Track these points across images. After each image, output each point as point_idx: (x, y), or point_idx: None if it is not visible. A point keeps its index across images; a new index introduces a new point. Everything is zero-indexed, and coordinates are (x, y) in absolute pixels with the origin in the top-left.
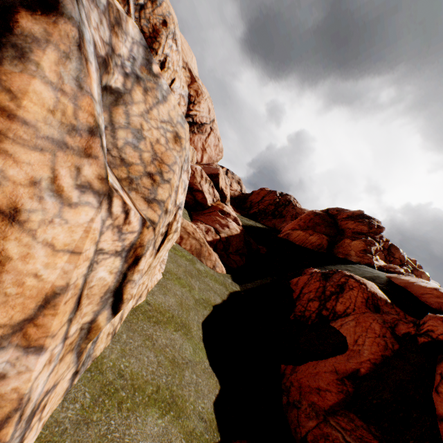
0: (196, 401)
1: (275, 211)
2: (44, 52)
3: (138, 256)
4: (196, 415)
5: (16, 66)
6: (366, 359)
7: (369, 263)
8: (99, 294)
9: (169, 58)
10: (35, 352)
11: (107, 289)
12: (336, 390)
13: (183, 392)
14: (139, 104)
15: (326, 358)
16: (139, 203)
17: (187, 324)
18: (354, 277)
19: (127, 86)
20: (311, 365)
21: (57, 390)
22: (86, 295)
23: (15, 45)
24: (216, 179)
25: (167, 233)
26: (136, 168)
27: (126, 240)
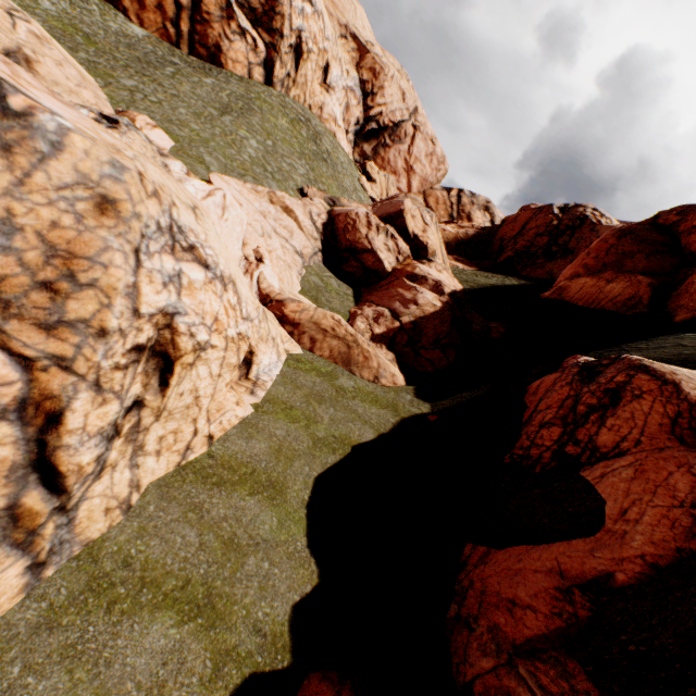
0: (257, 604)
1: (551, 246)
2: None
3: (55, 412)
4: (247, 625)
5: None
6: (635, 554)
7: None
8: None
9: (305, 33)
10: None
11: (13, 465)
12: (547, 609)
13: (233, 589)
14: None
15: (549, 544)
16: (29, 334)
17: (281, 483)
18: (651, 370)
19: None
20: (515, 553)
21: None
22: None
23: None
24: (399, 221)
25: (172, 357)
26: (14, 282)
27: (1, 397)
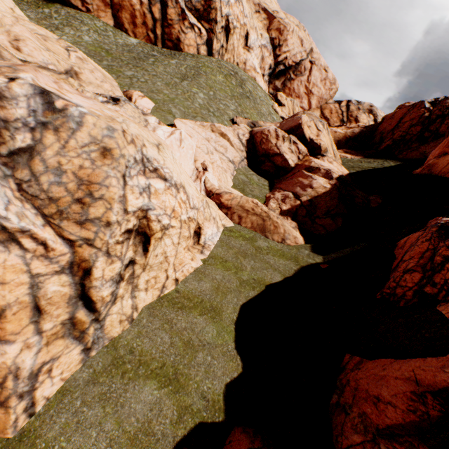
0: (203, 381)
1: (424, 132)
2: None
3: (87, 268)
4: (197, 393)
5: None
6: None
7: None
8: (63, 301)
9: (231, 16)
10: (6, 343)
11: (70, 297)
12: (404, 406)
13: (189, 371)
14: (53, 146)
15: (408, 359)
16: (72, 228)
17: (219, 308)
18: None
19: (37, 137)
20: (381, 364)
21: (62, 361)
22: (49, 304)
23: None
24: (299, 131)
25: (149, 234)
26: (64, 200)
27: (61, 261)
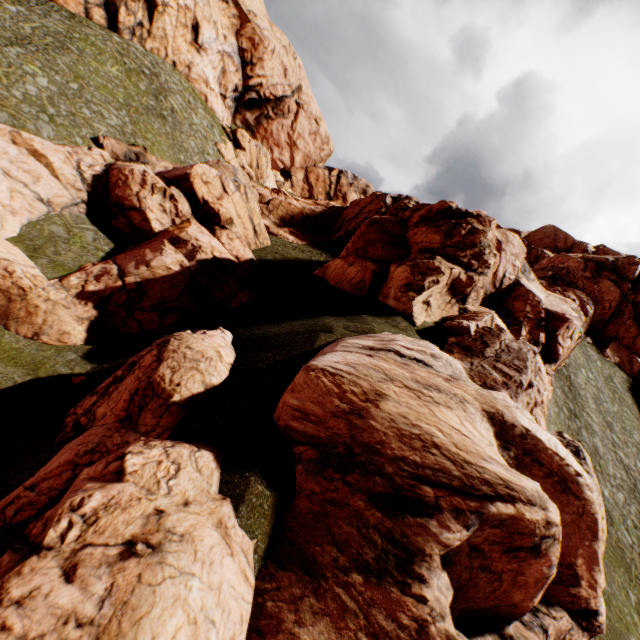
0: None
1: None
2: None
3: None
4: None
5: None
6: None
7: (404, 311)
8: None
9: None
10: None
11: None
12: None
13: None
14: None
15: None
16: None
17: None
18: (165, 346)
19: None
20: None
21: None
22: None
23: None
24: (187, 185)
25: None
26: None
27: None
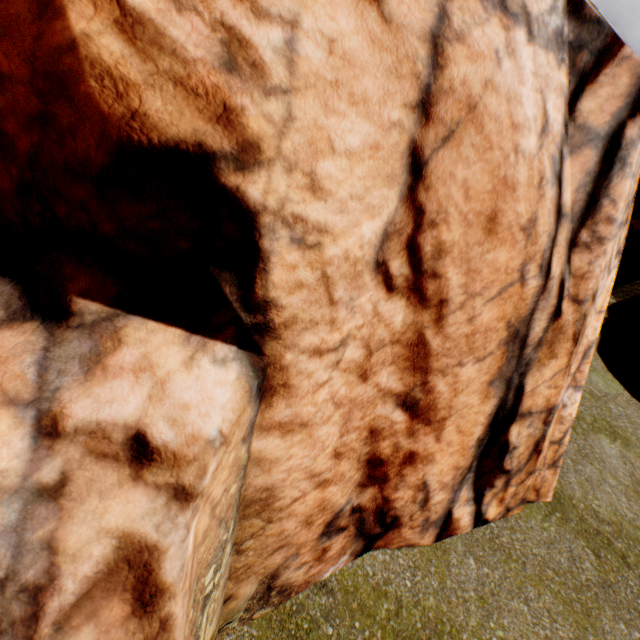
0: (635, 433)
1: None
2: (635, 150)
3: None
4: None
5: (618, 176)
6: None
7: None
8: None
9: None
10: (577, 390)
11: None
12: None
13: (617, 423)
14: None
15: None
16: None
17: None
18: None
19: None
20: None
21: None
22: None
23: (619, 158)
24: None
25: None
26: None
27: None
